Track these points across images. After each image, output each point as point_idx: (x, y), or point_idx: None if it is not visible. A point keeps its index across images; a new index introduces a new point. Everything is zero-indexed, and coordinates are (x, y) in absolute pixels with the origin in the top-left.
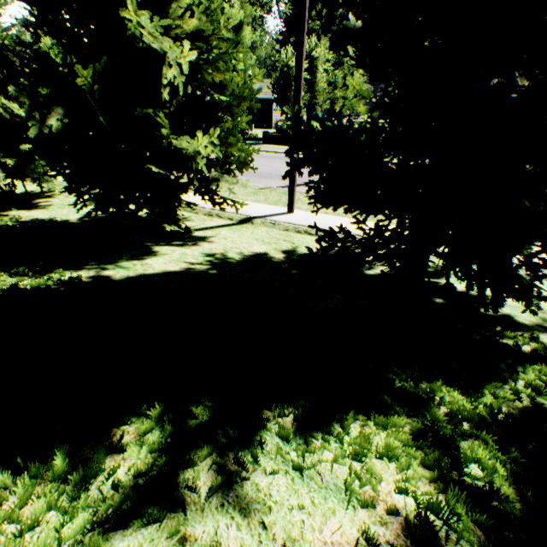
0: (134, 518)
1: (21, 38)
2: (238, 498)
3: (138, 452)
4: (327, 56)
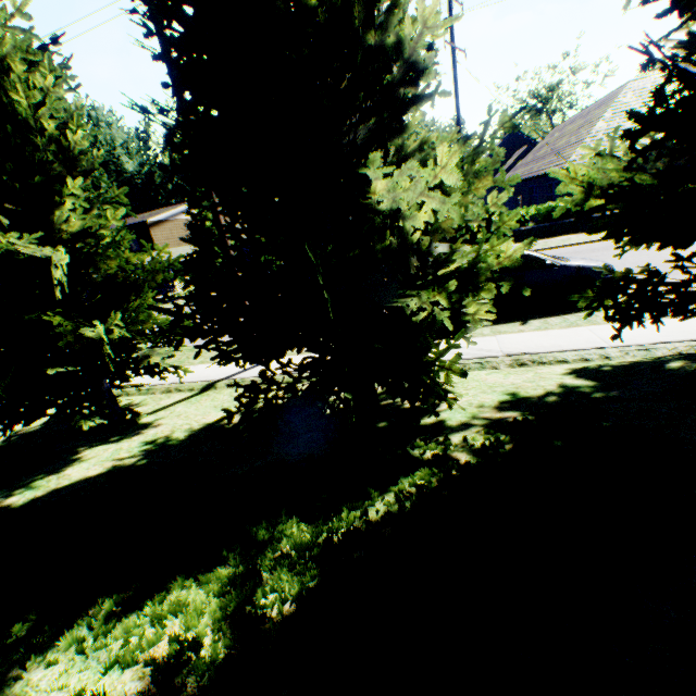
0: None
1: None
2: None
3: None
4: None
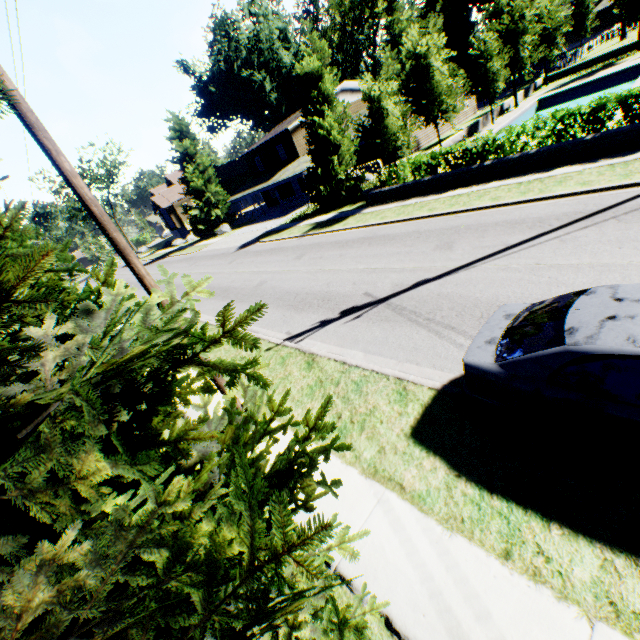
0: None
1: None
2: None
3: None
4: (440, 42)
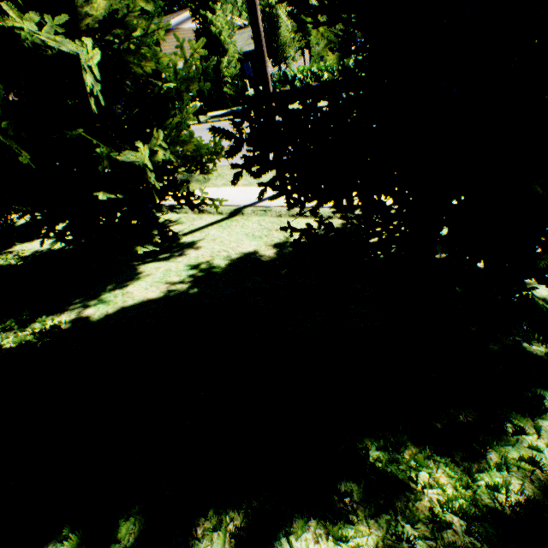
0: None
1: None
2: None
3: None
4: None
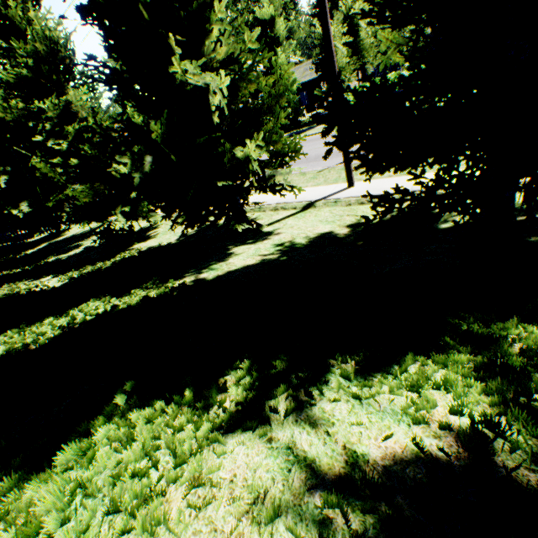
0: (238, 427)
1: (115, 115)
2: (307, 417)
3: (237, 391)
4: (367, 8)
